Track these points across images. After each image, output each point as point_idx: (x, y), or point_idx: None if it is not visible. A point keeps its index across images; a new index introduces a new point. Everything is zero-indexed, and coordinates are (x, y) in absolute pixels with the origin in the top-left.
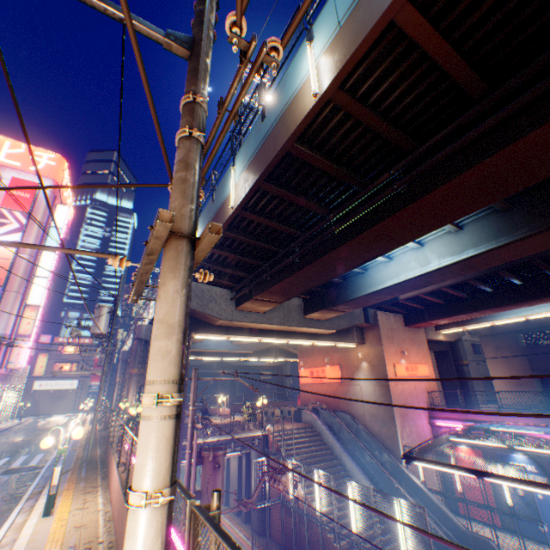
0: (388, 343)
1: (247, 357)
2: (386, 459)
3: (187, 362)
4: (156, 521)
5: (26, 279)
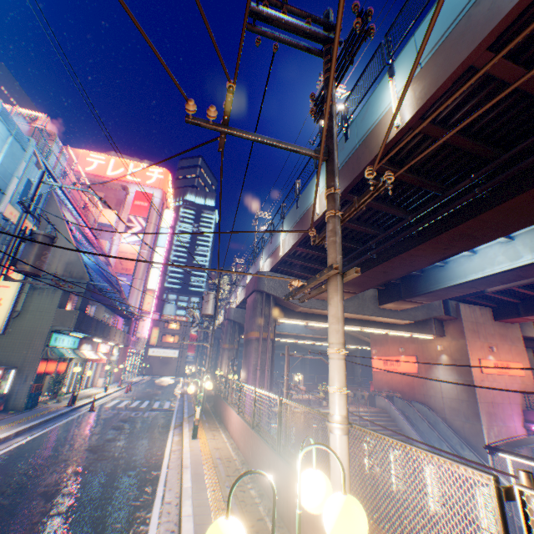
0: (471, 337)
1: (320, 341)
2: (468, 455)
3: (273, 341)
4: (343, 399)
5: (164, 273)
